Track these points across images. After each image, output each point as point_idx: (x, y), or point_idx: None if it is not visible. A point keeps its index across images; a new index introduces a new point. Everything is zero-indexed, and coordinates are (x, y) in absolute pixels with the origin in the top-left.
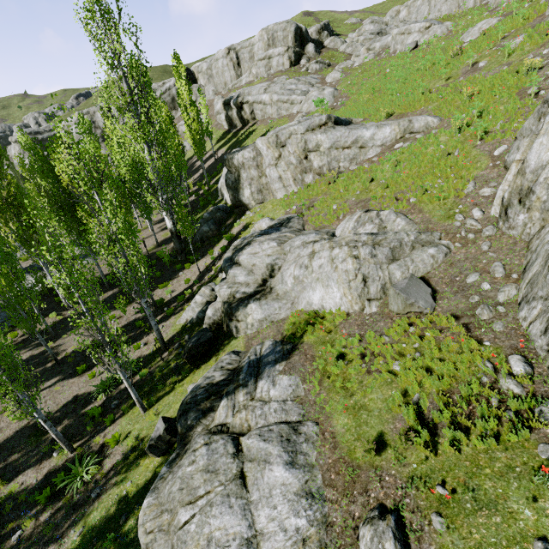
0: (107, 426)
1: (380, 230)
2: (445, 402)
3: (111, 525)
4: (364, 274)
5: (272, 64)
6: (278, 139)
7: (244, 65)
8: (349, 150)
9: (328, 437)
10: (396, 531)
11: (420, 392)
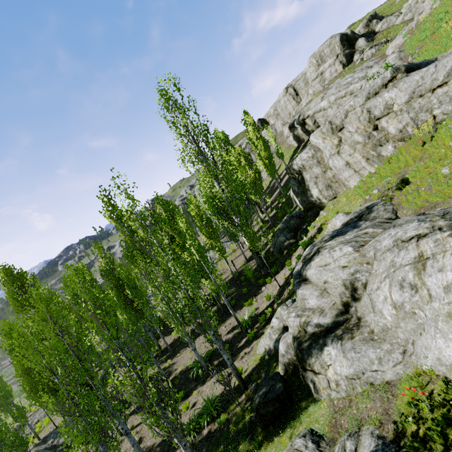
0: None
1: None
2: None
3: None
4: None
5: (325, 77)
6: (332, 125)
7: (301, 92)
8: (444, 87)
9: None
10: None
11: None
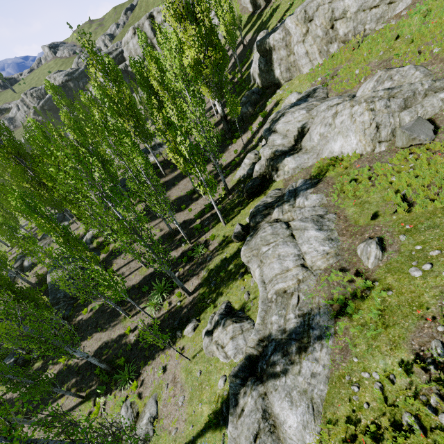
0: (205, 233)
1: (398, 85)
2: (423, 191)
3: (221, 268)
4: (378, 122)
5: None
6: (306, 14)
7: None
8: (377, 9)
9: (342, 218)
10: (378, 242)
11: (407, 189)
